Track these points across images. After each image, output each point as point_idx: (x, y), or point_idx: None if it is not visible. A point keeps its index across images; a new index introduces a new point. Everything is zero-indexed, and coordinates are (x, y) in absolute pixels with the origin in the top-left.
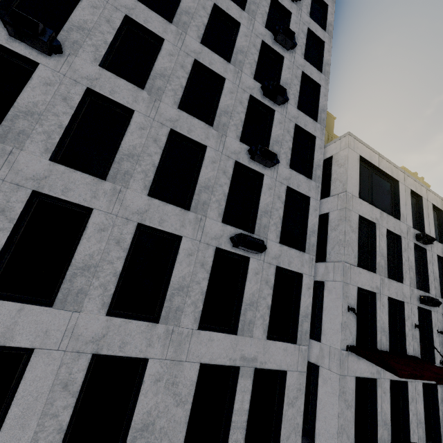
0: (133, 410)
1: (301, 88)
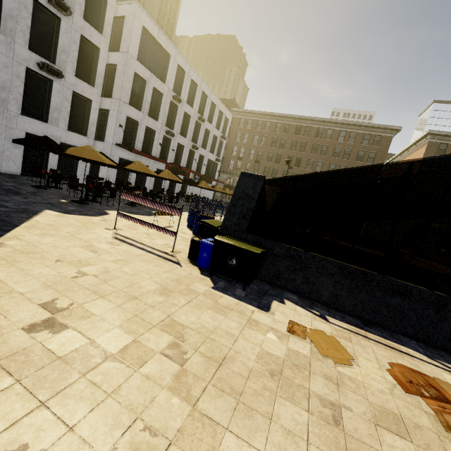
0: None
1: None
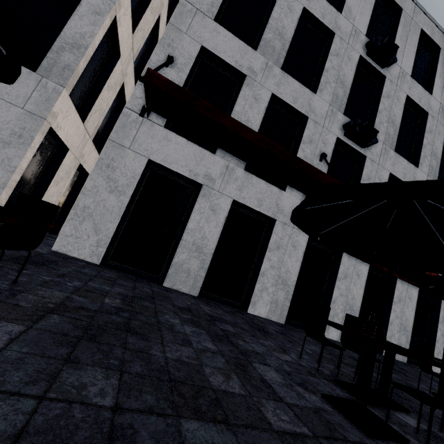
0: None
1: None
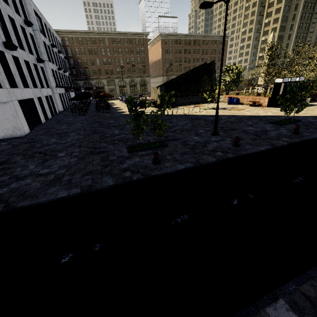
0: (44, 108)
1: None
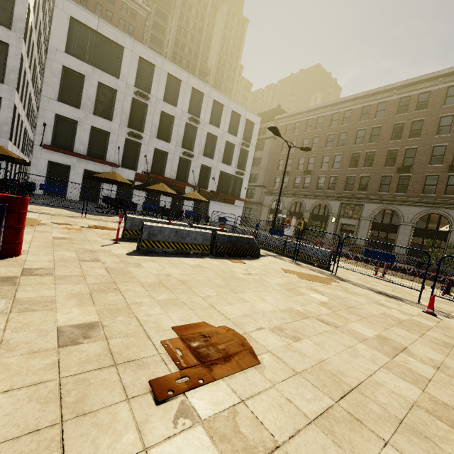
0: None
1: None
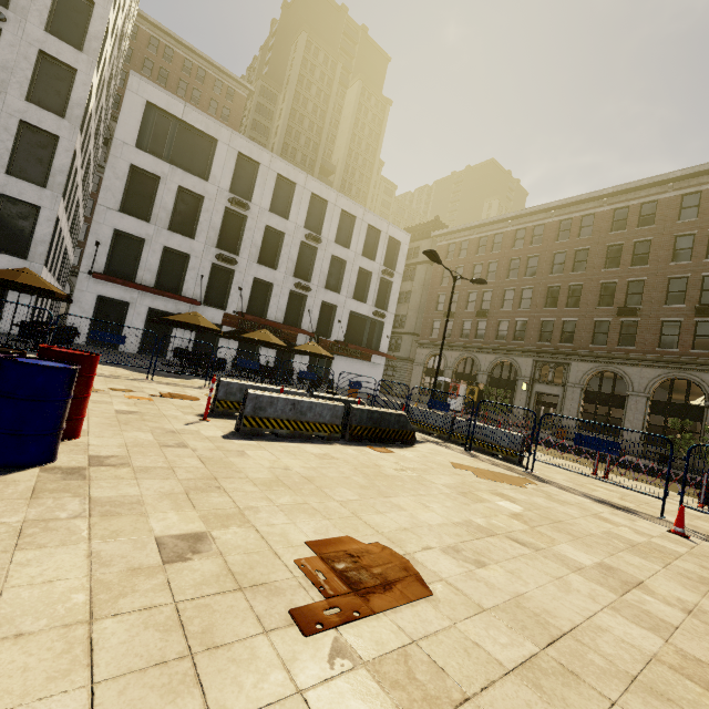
0: None
1: (64, 3)
